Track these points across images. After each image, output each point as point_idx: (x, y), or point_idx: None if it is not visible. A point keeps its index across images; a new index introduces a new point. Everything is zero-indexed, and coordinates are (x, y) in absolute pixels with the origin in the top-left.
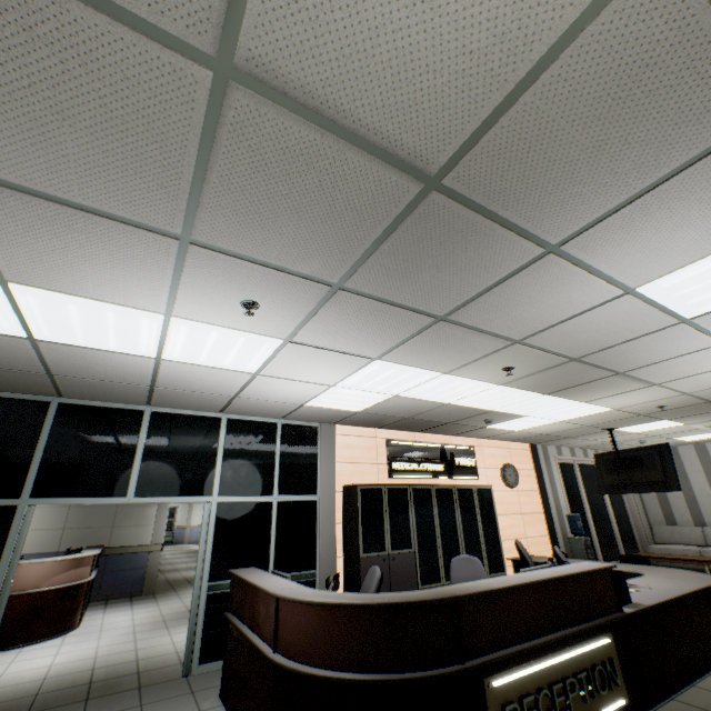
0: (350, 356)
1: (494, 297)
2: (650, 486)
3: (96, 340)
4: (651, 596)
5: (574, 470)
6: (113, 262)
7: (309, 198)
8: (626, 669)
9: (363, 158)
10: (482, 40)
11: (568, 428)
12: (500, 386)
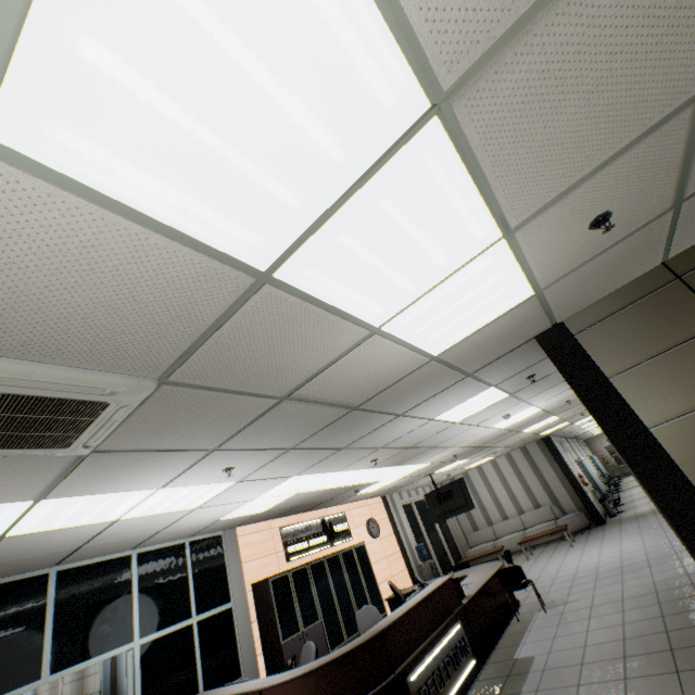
0: (278, 478)
1: (373, 434)
2: (459, 509)
3: (71, 521)
4: (474, 587)
5: (413, 507)
6: (151, 469)
7: (296, 422)
8: (471, 640)
9: (328, 407)
10: (381, 379)
11: (406, 479)
12: (368, 469)
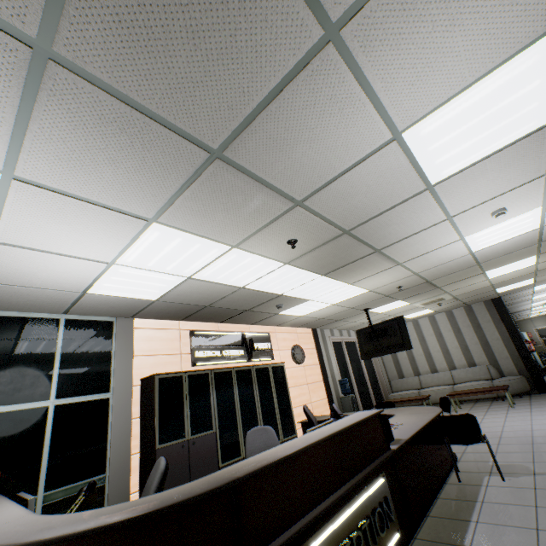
0: (117, 213)
1: (272, 121)
2: (393, 348)
3: None
4: (406, 430)
5: (343, 346)
6: None
7: None
8: (396, 502)
9: None
10: None
11: (338, 311)
12: (287, 265)
